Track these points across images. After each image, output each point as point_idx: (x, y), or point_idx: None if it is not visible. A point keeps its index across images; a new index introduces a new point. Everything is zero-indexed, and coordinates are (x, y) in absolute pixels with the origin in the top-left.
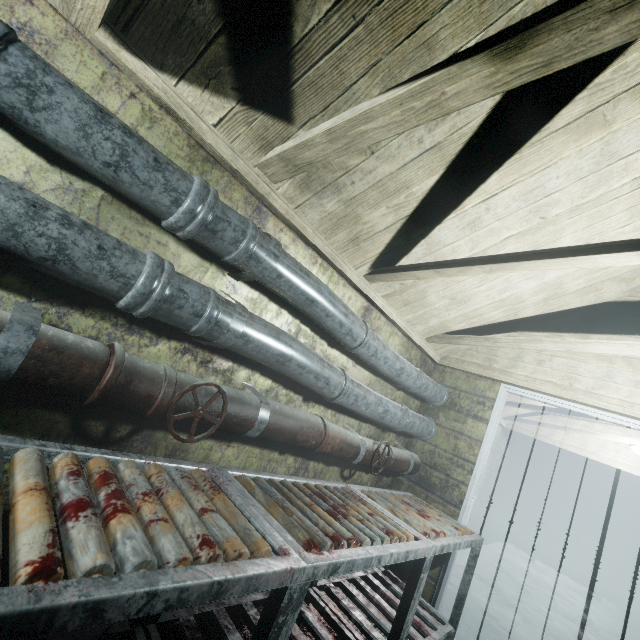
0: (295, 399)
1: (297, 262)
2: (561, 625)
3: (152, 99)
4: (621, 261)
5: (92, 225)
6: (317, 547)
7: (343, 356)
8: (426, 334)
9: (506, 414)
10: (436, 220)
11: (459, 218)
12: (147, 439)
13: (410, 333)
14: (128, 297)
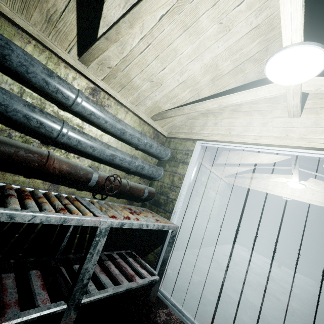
0: (32, 141)
1: None
2: (251, 278)
3: None
4: None
5: None
6: None
7: (77, 119)
8: (149, 114)
9: (225, 174)
10: None
11: None
12: None
13: (137, 112)
14: None
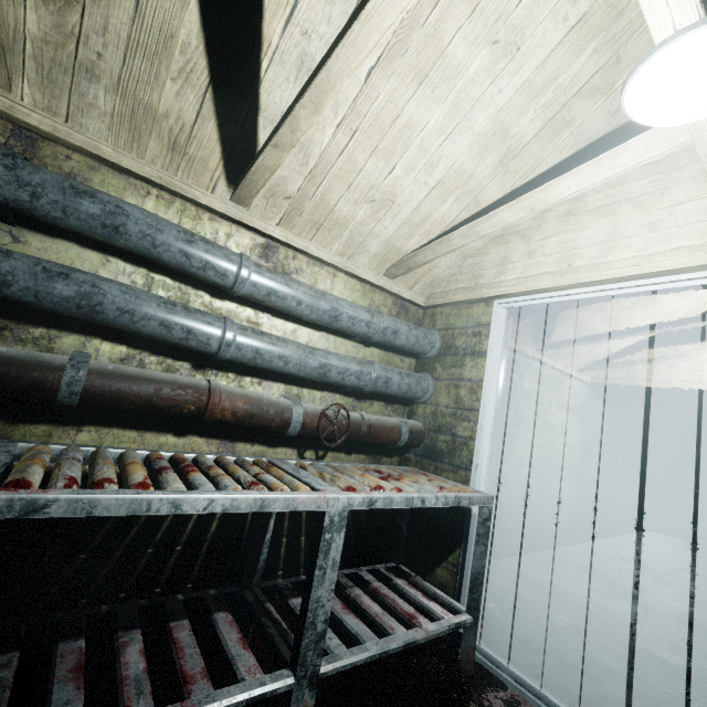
0: (178, 367)
1: (68, 179)
2: None
3: None
4: None
5: None
6: (25, 487)
7: (246, 309)
8: (379, 267)
9: (580, 364)
10: (251, 78)
11: (278, 64)
12: None
13: (354, 270)
14: None
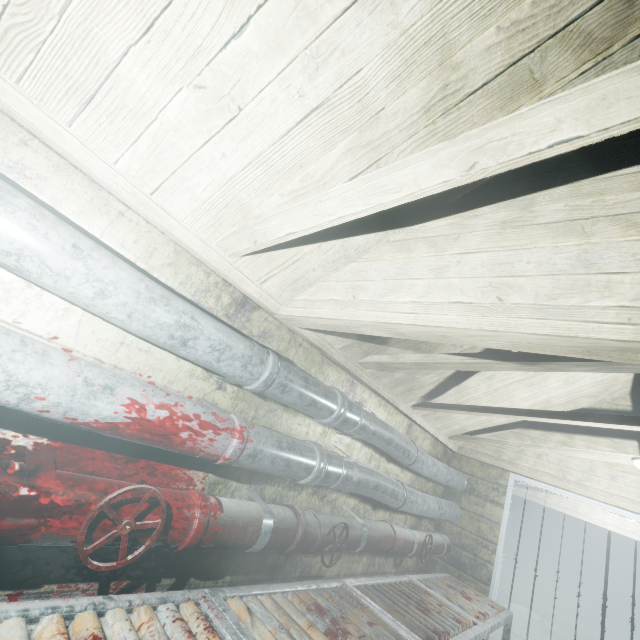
0: (368, 509)
1: (381, 420)
2: None
3: (308, 342)
4: (592, 425)
5: (293, 439)
6: None
7: (396, 466)
8: (449, 434)
9: None
10: (466, 377)
11: (481, 375)
12: (292, 562)
13: (437, 435)
14: (309, 479)
